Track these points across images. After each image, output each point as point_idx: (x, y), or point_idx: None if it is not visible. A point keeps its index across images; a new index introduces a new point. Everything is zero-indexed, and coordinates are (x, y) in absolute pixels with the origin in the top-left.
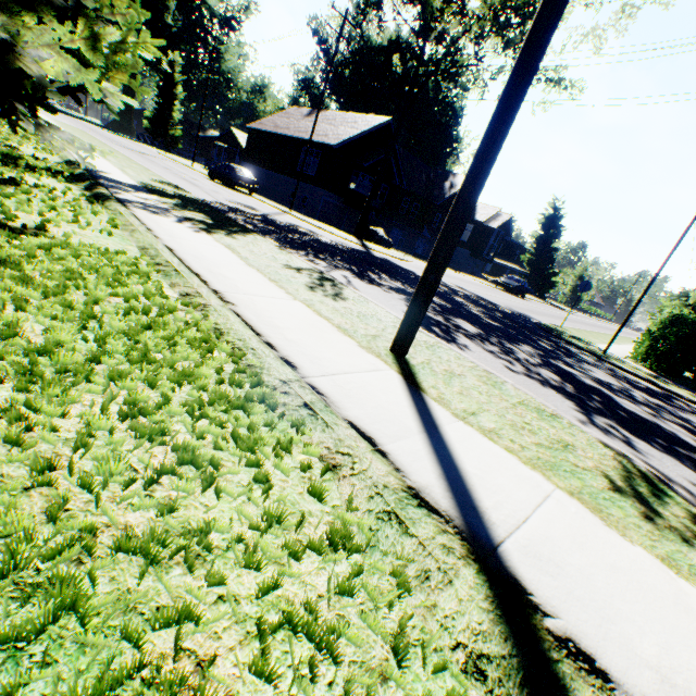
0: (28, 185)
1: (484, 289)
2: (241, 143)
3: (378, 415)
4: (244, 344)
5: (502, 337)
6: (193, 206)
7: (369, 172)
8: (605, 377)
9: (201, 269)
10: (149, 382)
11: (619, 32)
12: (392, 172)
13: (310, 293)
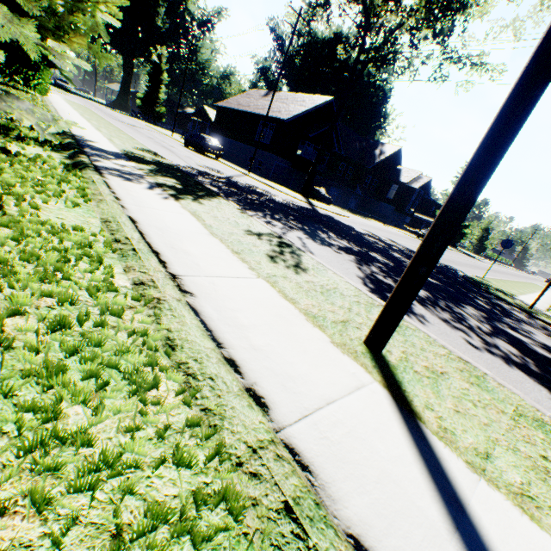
0: (8, 154)
1: (410, 241)
2: (211, 117)
3: (388, 503)
4: (200, 367)
5: (447, 298)
6: (166, 171)
7: (313, 141)
8: (547, 341)
9: (162, 244)
10: (35, 500)
11: (536, 23)
12: (332, 141)
13: (272, 265)
